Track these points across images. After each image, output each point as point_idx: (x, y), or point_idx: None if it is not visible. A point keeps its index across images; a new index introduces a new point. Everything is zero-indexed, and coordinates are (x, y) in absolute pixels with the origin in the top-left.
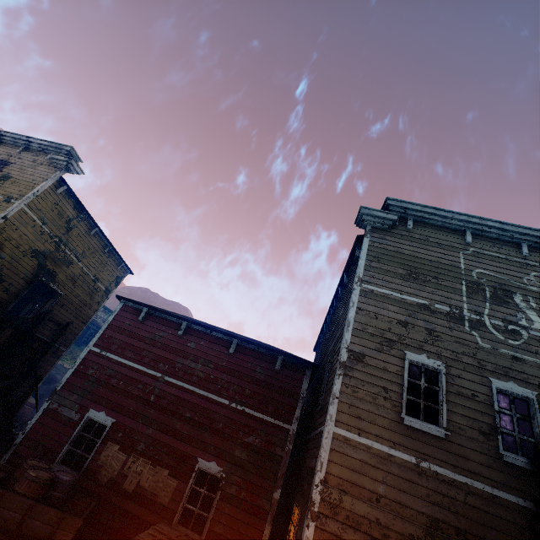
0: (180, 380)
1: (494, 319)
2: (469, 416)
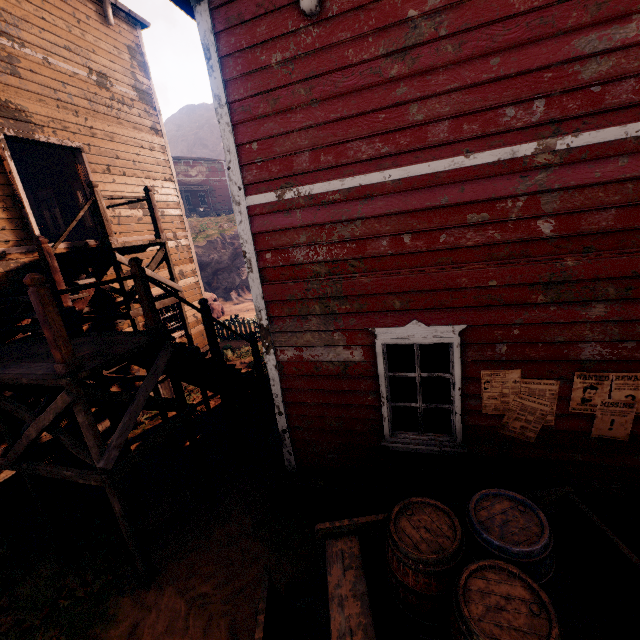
0: (637, 115)
1: None
2: None
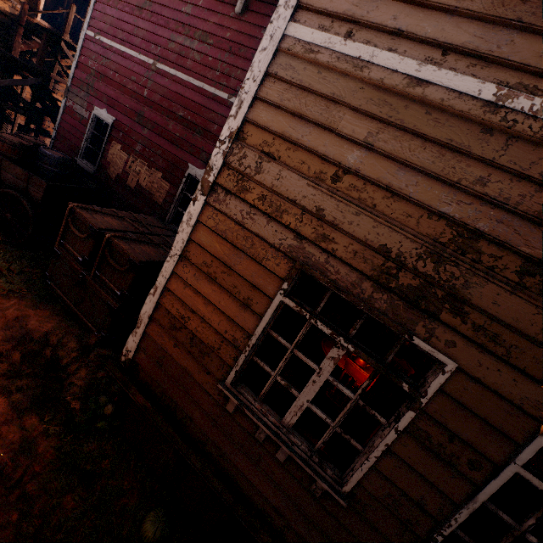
0: (173, 67)
1: None
2: None
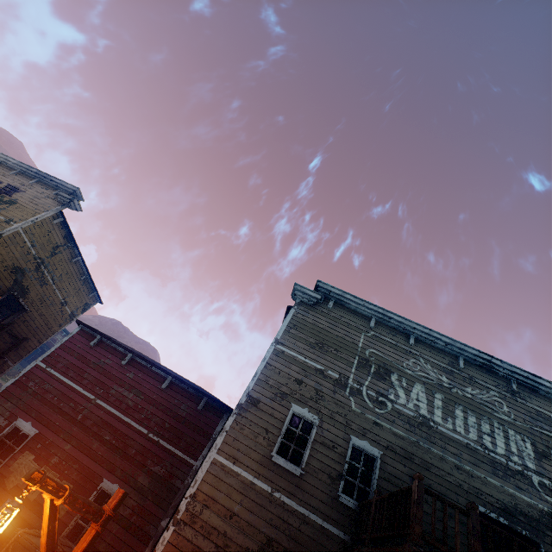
0: (110, 405)
1: (370, 390)
2: (325, 462)
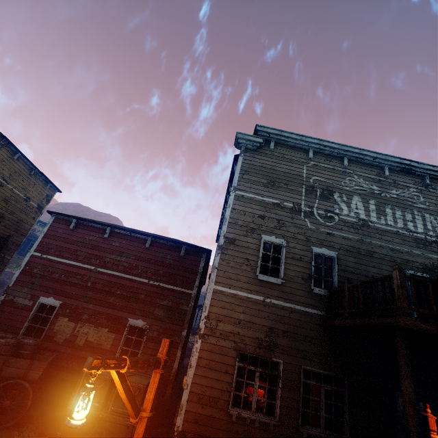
0: (110, 269)
1: (319, 210)
2: (297, 270)
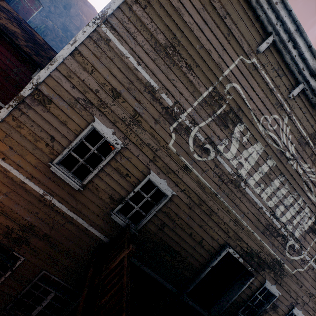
0: None
1: (201, 133)
2: (111, 186)
